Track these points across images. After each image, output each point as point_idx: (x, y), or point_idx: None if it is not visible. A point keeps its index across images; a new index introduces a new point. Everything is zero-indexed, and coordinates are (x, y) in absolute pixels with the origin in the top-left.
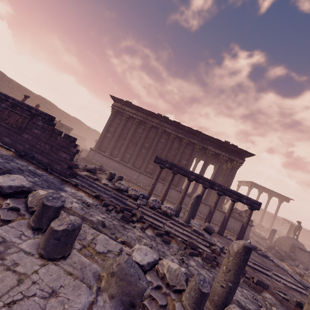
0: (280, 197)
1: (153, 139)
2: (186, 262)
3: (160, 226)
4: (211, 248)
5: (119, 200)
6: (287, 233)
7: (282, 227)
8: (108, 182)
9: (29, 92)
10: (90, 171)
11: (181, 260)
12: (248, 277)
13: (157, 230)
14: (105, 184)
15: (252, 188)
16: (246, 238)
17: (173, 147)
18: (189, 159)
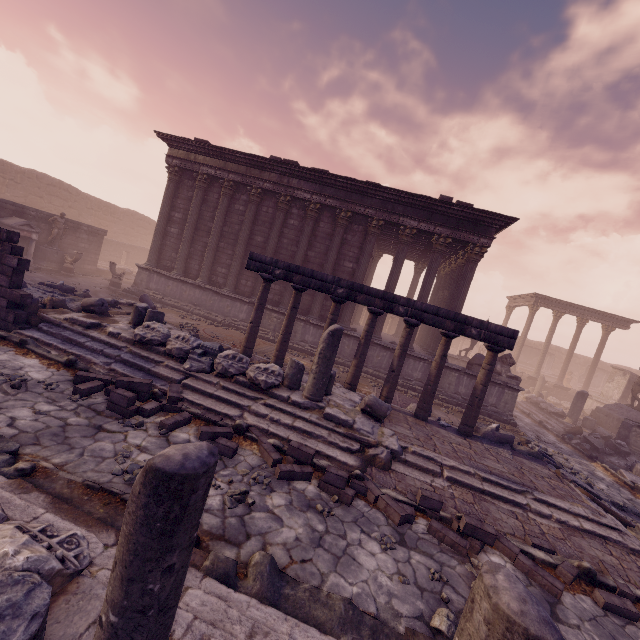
0: (606, 321)
1: (271, 222)
2: (250, 500)
3: (229, 416)
4: (367, 454)
5: (137, 367)
6: (622, 397)
7: (609, 385)
8: (126, 329)
9: (2, 164)
10: (91, 310)
11: (235, 498)
12: (447, 518)
13: (206, 427)
14: (112, 334)
15: (537, 309)
16: (505, 419)
17: (320, 233)
18: (359, 257)
